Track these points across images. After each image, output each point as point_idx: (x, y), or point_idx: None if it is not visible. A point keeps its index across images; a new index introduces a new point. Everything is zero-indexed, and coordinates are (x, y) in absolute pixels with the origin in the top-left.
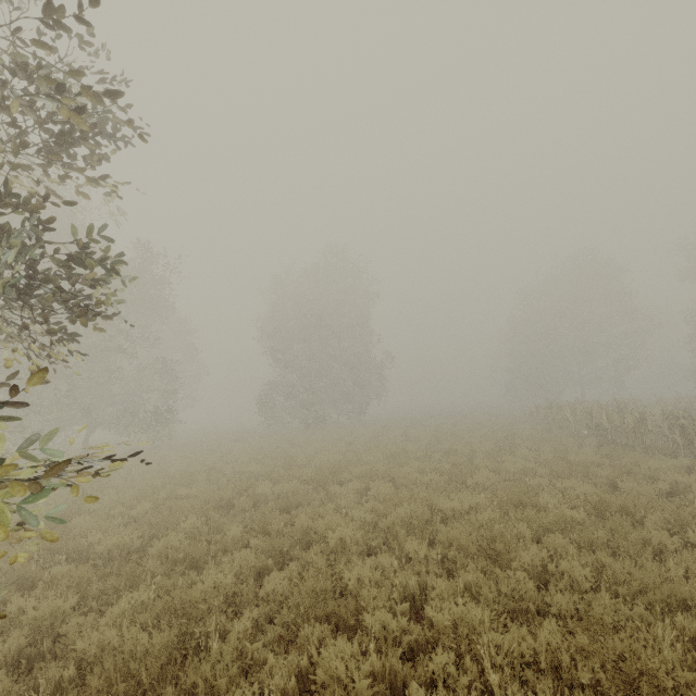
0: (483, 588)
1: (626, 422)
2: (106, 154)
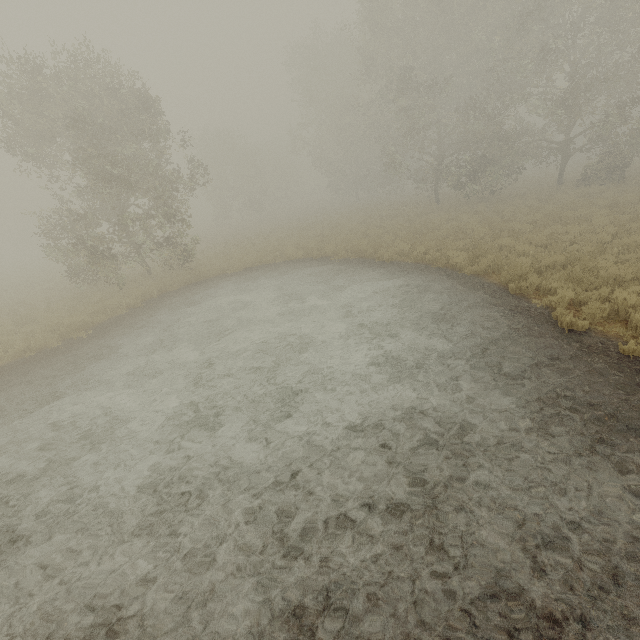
0: None
1: None
2: None
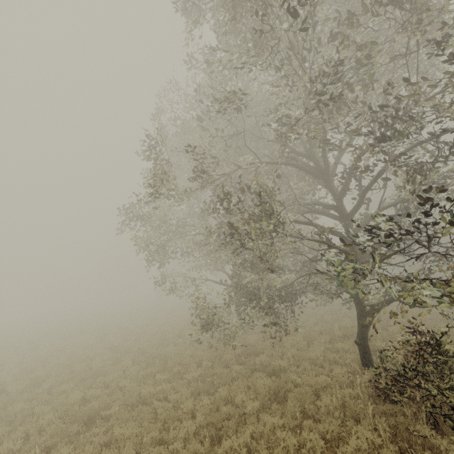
0: None
1: None
2: None
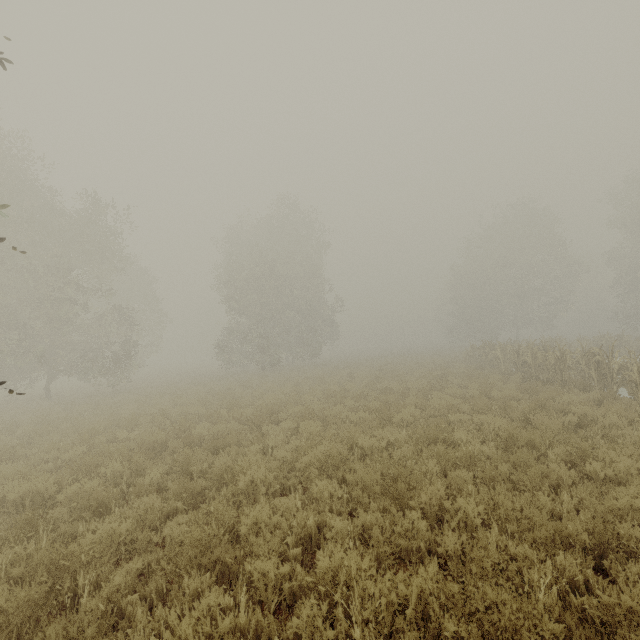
0: (374, 530)
1: (548, 359)
2: None
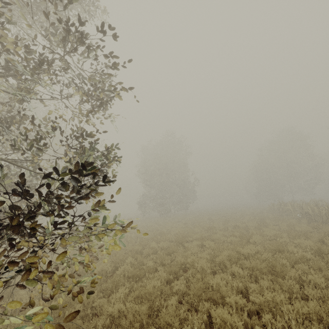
0: (275, 287)
1: (321, 211)
2: (107, 108)
